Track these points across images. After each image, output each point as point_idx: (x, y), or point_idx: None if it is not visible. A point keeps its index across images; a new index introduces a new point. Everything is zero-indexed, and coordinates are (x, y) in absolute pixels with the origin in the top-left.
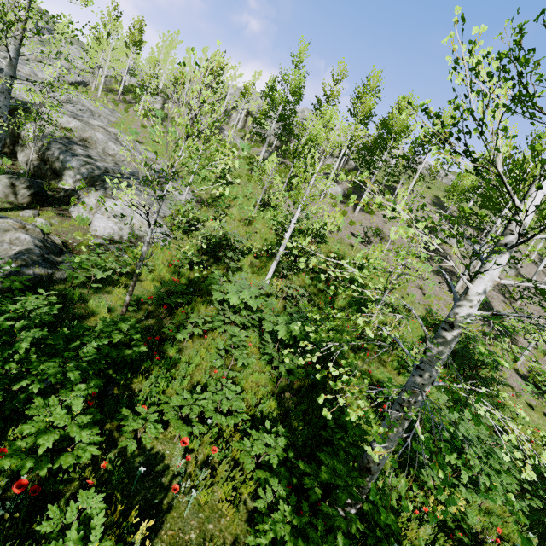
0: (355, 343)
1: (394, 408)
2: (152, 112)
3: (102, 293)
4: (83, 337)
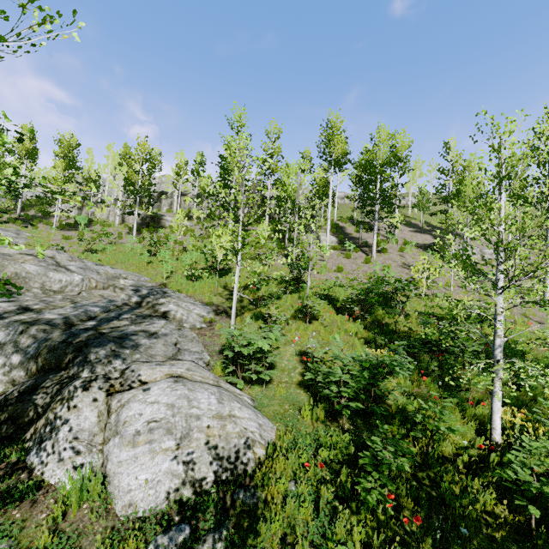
0: None
1: None
2: (68, 220)
3: None
4: None
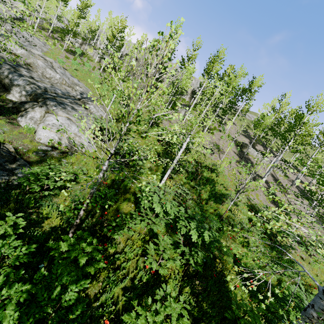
0: (278, 271)
1: (303, 320)
2: (72, 48)
3: (51, 196)
4: (60, 276)
